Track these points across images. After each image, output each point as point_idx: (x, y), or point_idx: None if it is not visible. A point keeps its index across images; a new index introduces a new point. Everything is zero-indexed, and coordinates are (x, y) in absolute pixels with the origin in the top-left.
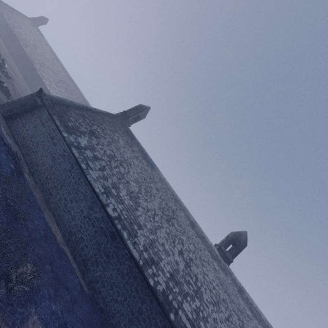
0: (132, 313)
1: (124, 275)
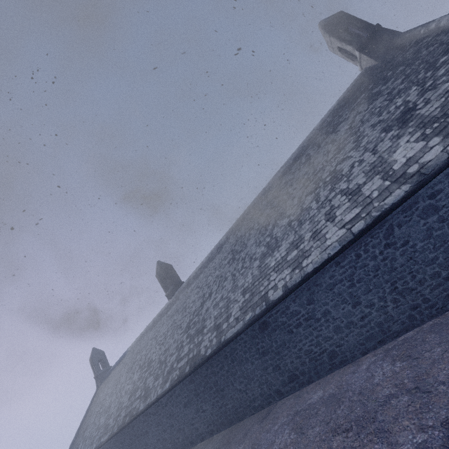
0: None
1: None
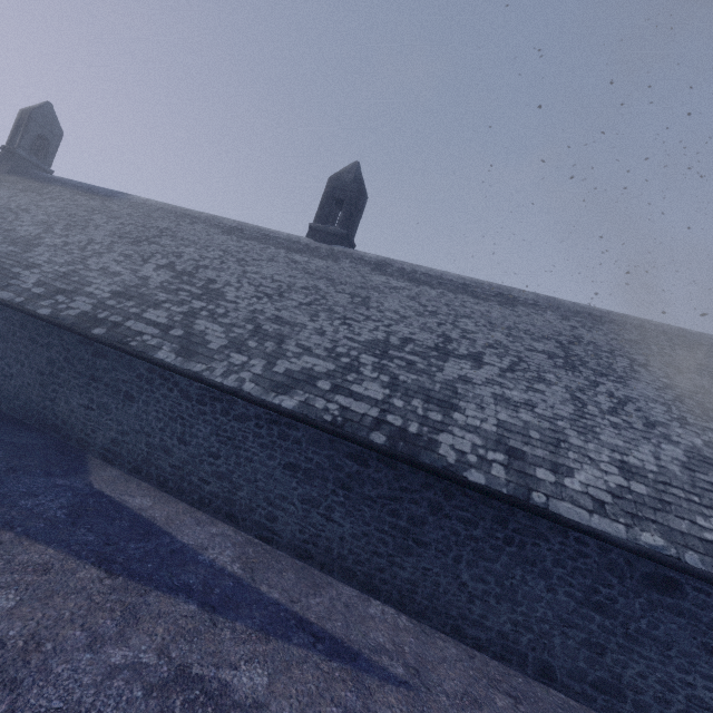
0: (42, 374)
1: (6, 337)
